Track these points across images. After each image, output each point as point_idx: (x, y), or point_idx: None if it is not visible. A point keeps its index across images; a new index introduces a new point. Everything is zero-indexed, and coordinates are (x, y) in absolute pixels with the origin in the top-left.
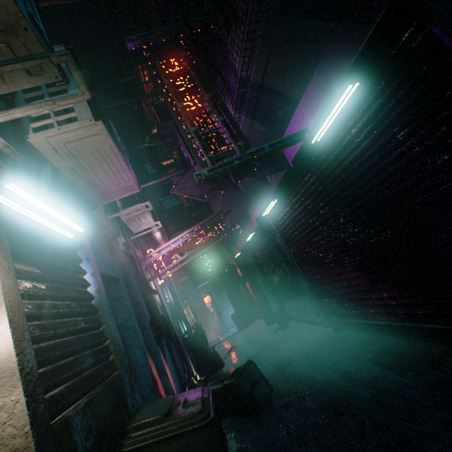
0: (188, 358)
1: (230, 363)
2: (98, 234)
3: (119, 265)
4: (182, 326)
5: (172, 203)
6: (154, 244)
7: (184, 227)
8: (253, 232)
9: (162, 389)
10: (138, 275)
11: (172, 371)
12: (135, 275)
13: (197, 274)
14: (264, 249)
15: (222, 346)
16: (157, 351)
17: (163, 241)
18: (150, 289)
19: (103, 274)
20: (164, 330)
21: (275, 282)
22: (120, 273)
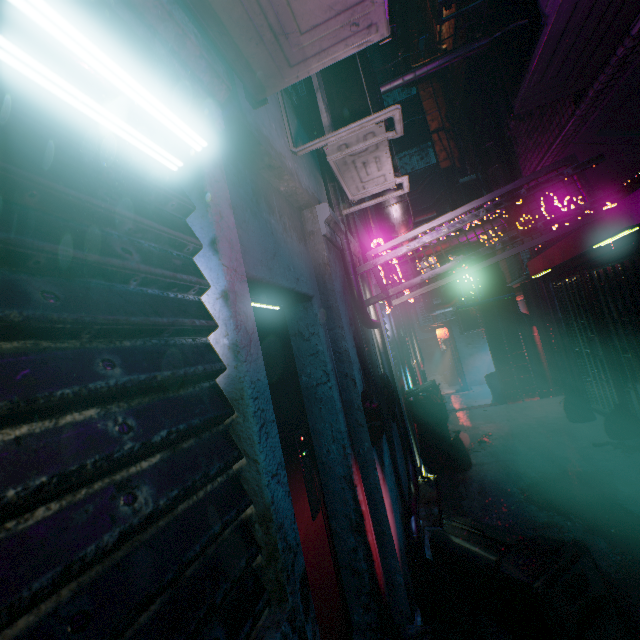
0: (410, 438)
1: (484, 468)
2: (274, 190)
3: (314, 267)
4: (405, 378)
5: (412, 166)
6: (384, 230)
7: (431, 208)
8: (635, 228)
9: (371, 531)
10: (349, 290)
11: (392, 492)
12: (344, 292)
13: (433, 292)
14: (636, 274)
15: (463, 421)
16: (370, 458)
17: (403, 226)
18: (368, 323)
19: (274, 285)
20: (383, 399)
21: (630, 351)
22: (314, 284)
